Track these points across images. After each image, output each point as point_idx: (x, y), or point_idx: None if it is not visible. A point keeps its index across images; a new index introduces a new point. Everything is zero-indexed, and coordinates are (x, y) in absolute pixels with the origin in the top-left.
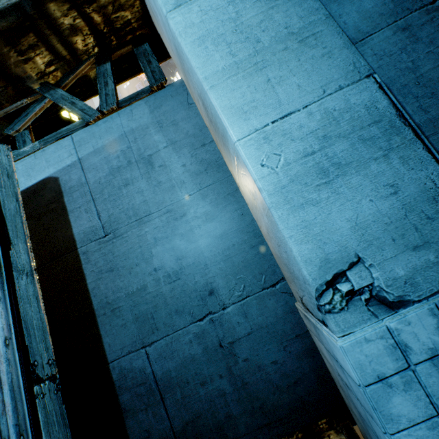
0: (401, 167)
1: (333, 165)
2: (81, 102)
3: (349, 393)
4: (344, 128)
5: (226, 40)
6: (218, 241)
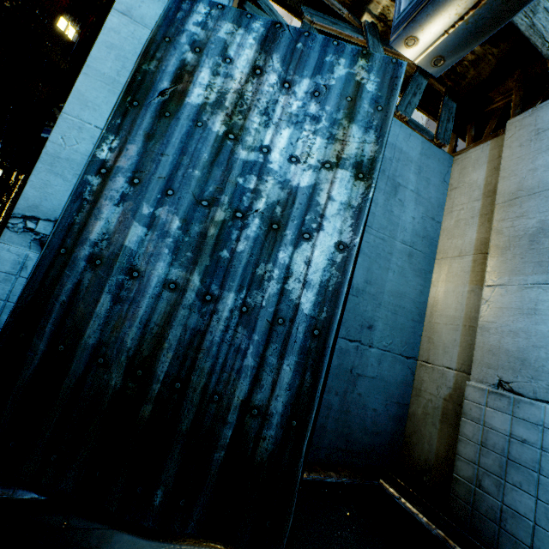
0: None
1: None
2: None
3: (513, 446)
4: None
5: None
6: (397, 295)
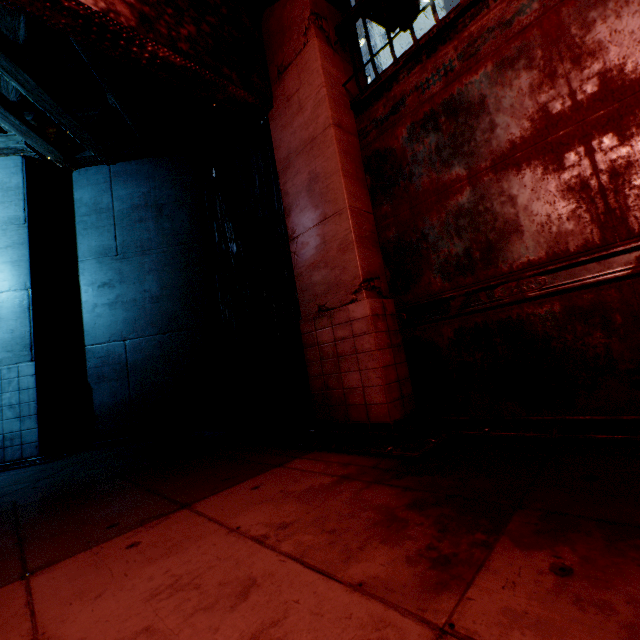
0: (20, 325)
1: None
2: None
3: None
4: (10, 306)
5: None
6: None
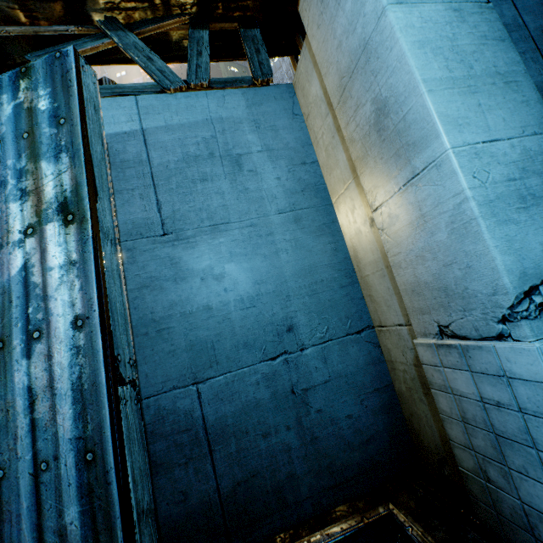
0: None
1: (529, 195)
2: (161, 61)
3: (492, 415)
4: (538, 167)
5: (443, 54)
6: (306, 273)
